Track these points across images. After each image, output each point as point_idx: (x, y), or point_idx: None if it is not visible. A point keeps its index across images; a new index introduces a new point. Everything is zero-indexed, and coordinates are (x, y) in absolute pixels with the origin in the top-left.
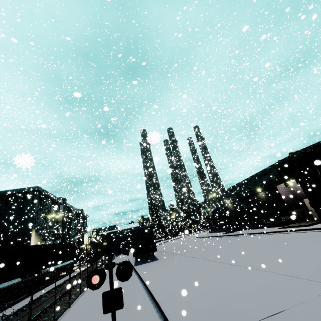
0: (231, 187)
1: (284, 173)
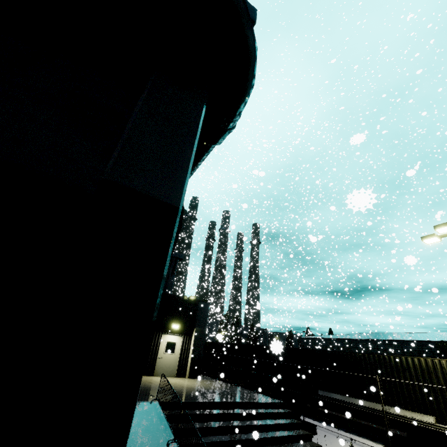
0: (364, 340)
1: (445, 353)
